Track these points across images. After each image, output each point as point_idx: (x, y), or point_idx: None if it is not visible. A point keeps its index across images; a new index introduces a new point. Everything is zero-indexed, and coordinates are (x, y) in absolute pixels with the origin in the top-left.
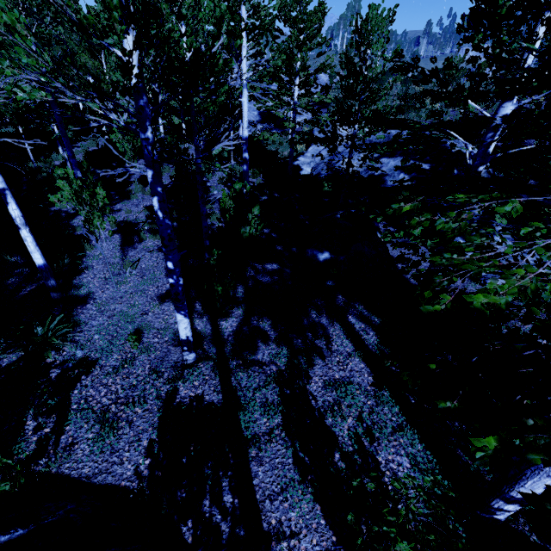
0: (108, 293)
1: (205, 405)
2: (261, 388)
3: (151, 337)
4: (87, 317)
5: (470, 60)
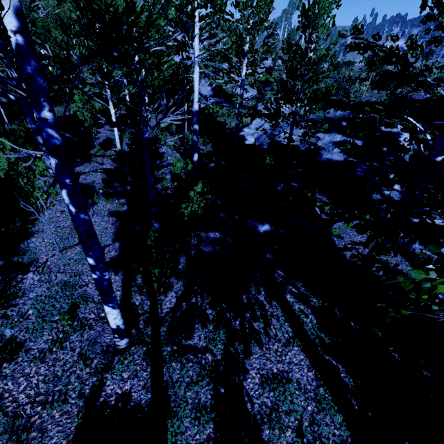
0: (52, 259)
1: (131, 406)
2: (193, 386)
3: (88, 312)
4: (25, 287)
5: (431, 41)
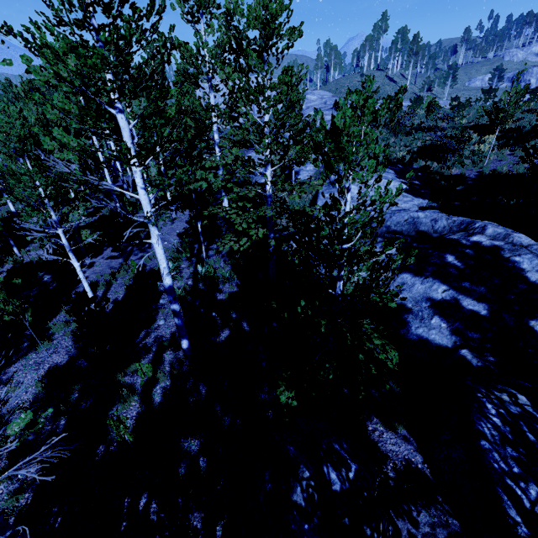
0: None
1: None
2: None
3: None
4: None
5: None
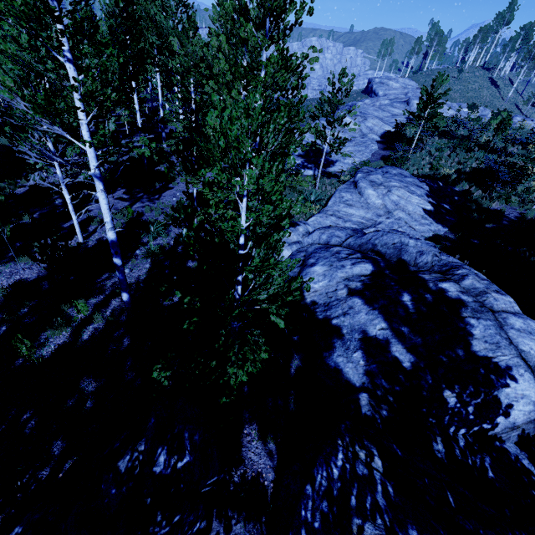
0: None
1: None
2: None
3: None
4: None
5: None
